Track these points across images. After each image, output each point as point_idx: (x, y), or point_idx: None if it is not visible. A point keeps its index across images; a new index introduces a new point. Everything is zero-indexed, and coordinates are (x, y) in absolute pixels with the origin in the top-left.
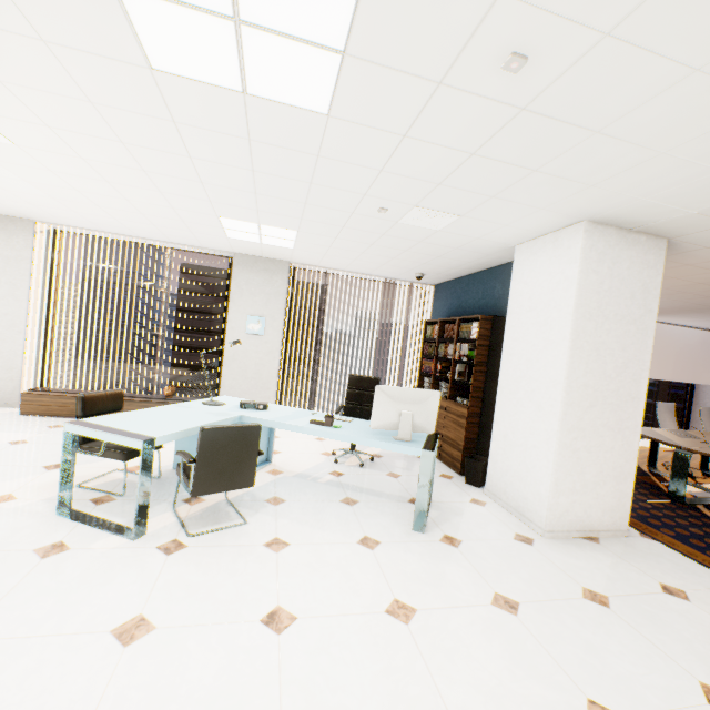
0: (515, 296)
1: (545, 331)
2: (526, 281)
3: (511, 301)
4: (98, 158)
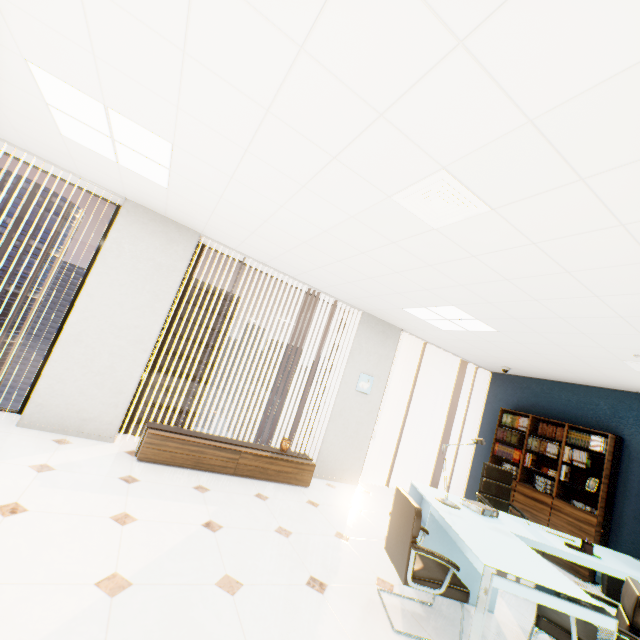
0: None
1: None
2: None
3: None
4: (492, 261)
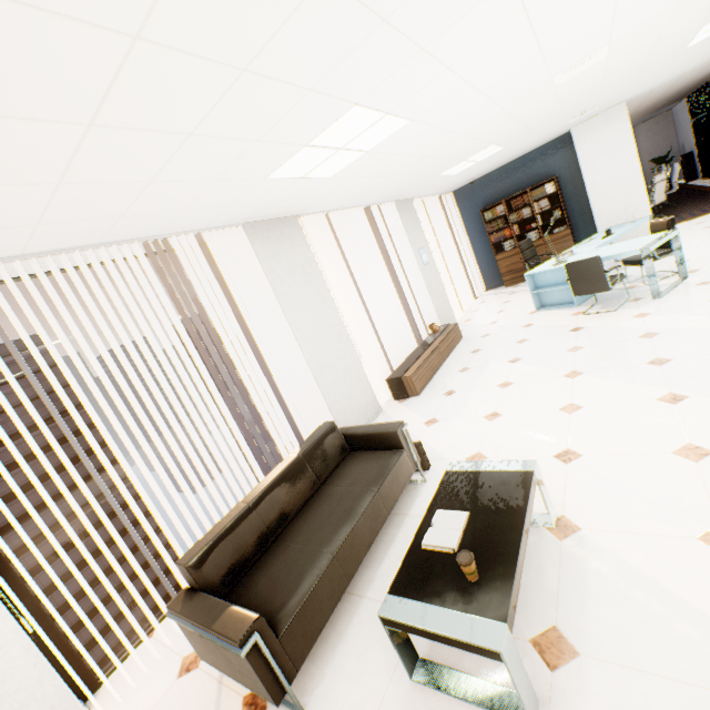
0: (584, 154)
1: (617, 160)
2: (590, 143)
3: (582, 157)
4: (565, 93)
